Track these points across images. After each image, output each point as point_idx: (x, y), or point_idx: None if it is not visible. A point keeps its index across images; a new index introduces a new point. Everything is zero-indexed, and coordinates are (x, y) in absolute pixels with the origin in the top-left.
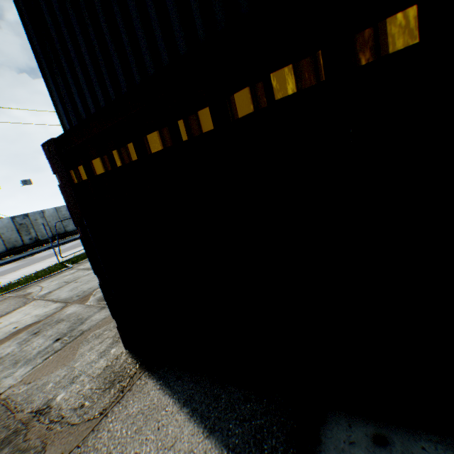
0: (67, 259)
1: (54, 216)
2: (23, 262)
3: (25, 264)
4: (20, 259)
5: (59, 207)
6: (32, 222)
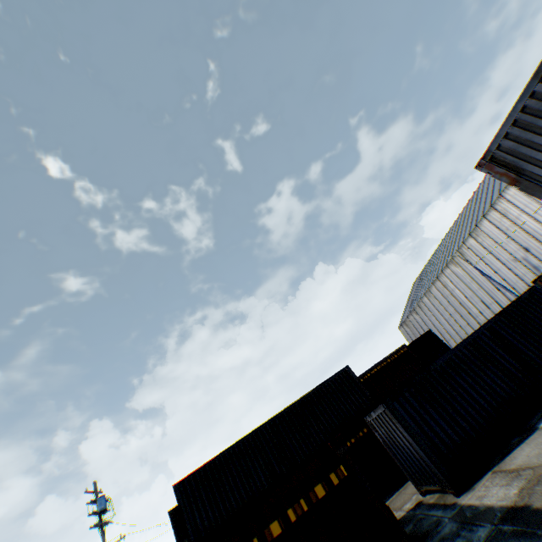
0: None
1: None
2: None
3: None
4: None
5: None
6: None
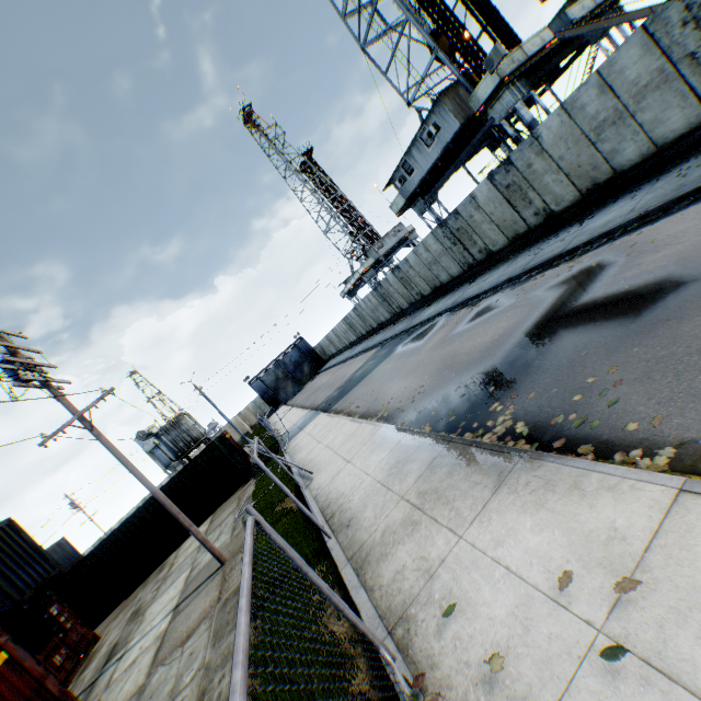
0: (293, 470)
1: (565, 137)
2: (426, 344)
3: (396, 372)
4: (472, 301)
5: (572, 97)
6: (524, 174)
